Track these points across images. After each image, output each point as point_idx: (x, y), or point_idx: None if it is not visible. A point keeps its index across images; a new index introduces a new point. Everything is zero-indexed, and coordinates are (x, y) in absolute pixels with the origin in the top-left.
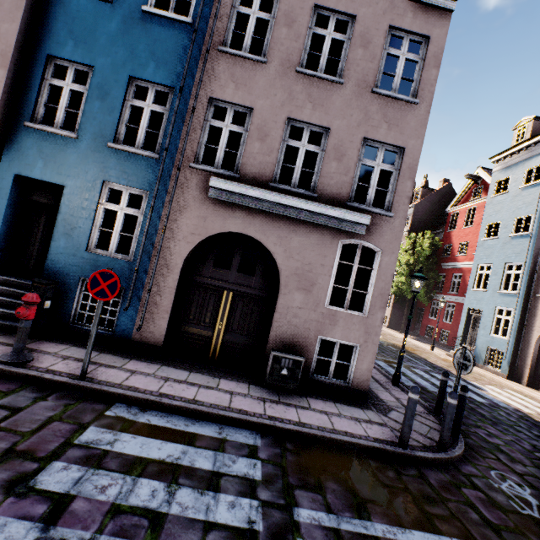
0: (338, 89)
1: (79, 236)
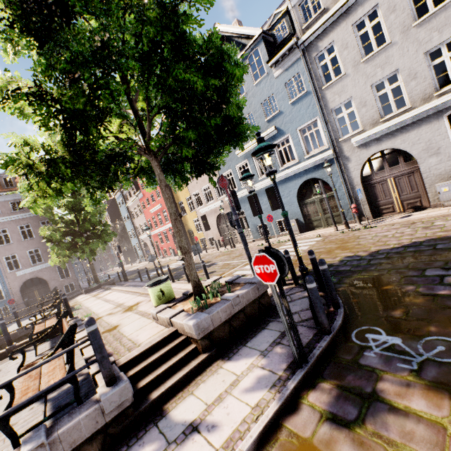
0: (36, 239)
1: None
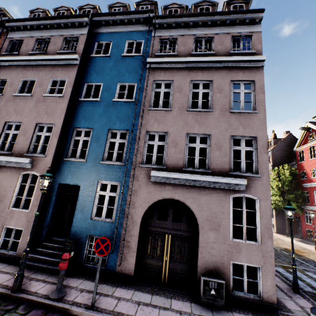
0: (211, 114)
1: (87, 211)
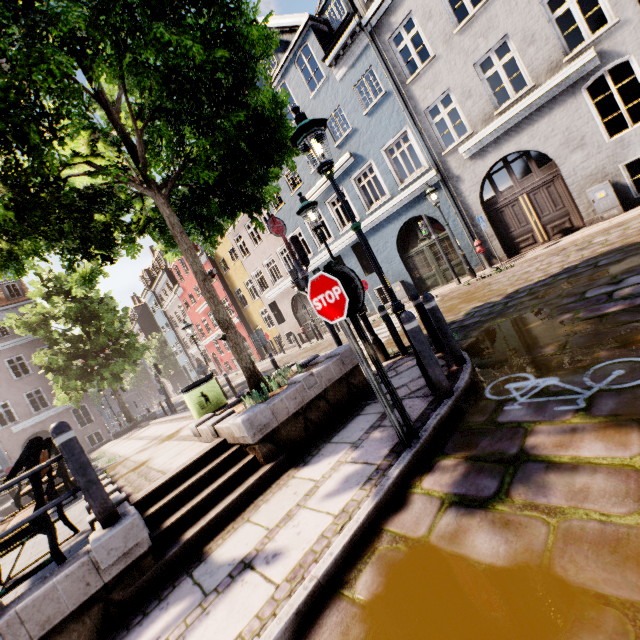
0: (34, 375)
1: None
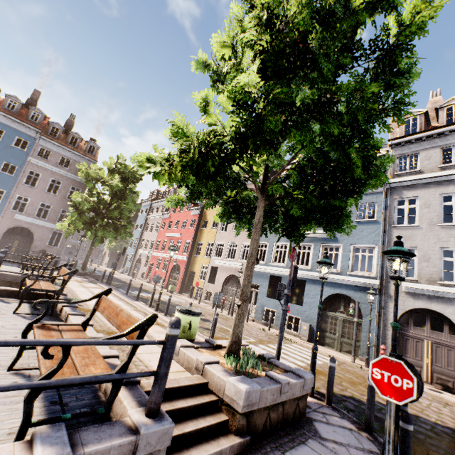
0: (56, 197)
1: None
